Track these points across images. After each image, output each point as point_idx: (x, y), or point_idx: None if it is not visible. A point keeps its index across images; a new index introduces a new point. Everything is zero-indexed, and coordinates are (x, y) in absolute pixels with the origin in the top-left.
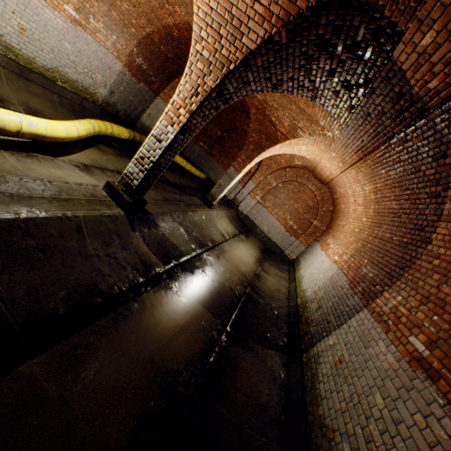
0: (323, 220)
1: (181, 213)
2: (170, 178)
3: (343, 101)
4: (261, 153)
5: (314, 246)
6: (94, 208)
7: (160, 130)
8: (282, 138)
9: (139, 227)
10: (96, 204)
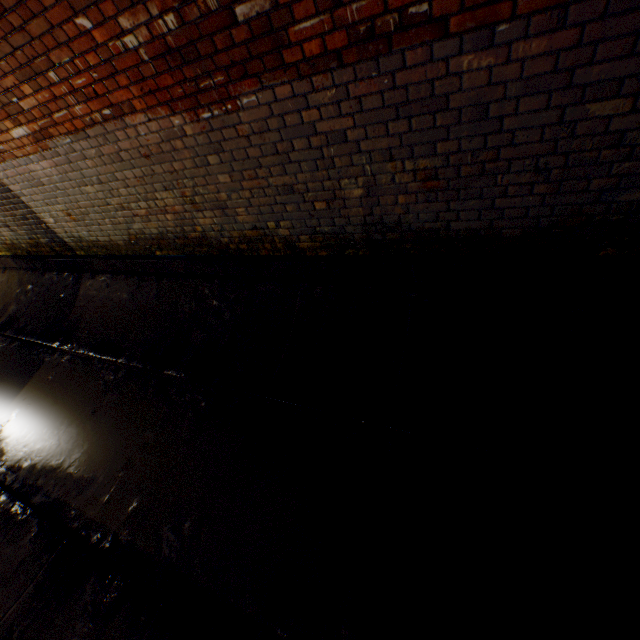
0: None
1: None
2: None
3: None
4: None
5: None
6: None
7: None
8: None
9: None
10: None
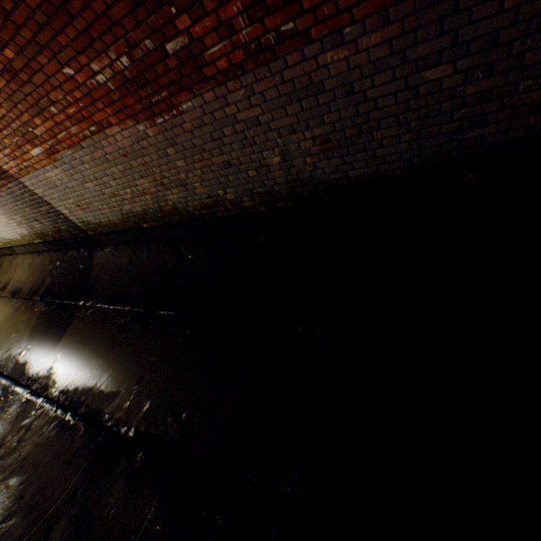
0: None
1: None
2: None
3: None
4: None
5: None
6: None
7: None
8: None
9: None
10: None
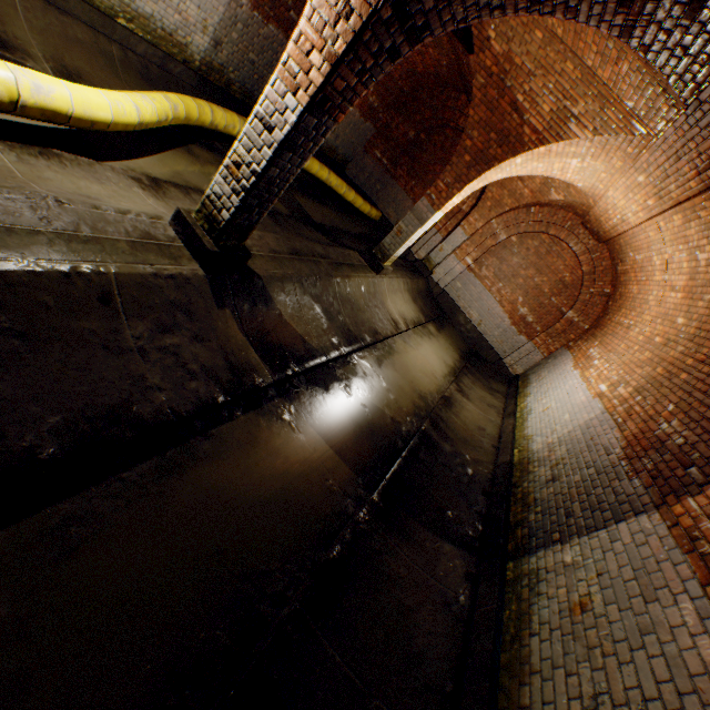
0: (587, 312)
1: (320, 280)
2: (314, 215)
3: (707, 30)
4: (484, 171)
5: (561, 357)
6: (142, 259)
7: (271, 104)
8: (533, 140)
9: (232, 301)
10: (150, 253)
